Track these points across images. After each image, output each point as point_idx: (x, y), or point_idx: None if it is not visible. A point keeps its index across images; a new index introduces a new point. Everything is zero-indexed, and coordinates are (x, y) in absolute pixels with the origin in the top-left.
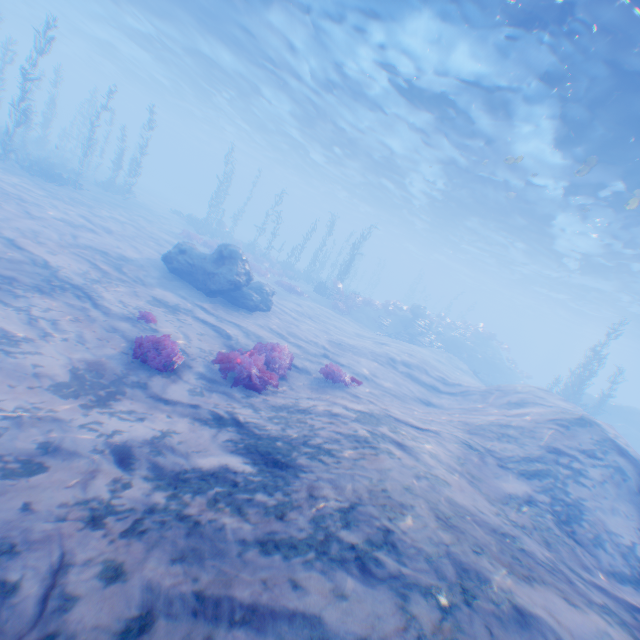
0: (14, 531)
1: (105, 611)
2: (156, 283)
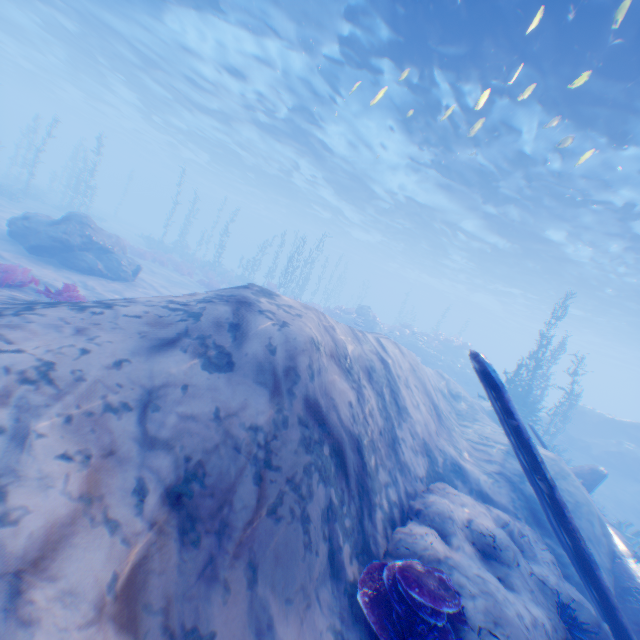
0: None
1: None
2: None
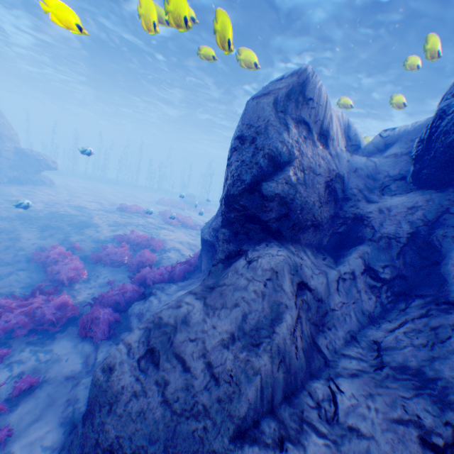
0: None
1: None
2: None
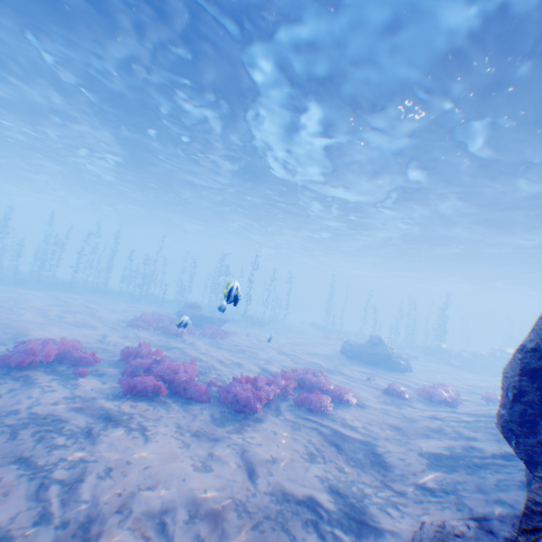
0: (429, 426)
1: (479, 433)
2: (349, 363)
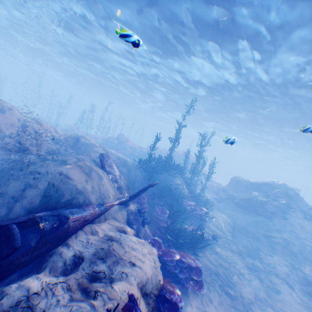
0: None
1: None
2: None
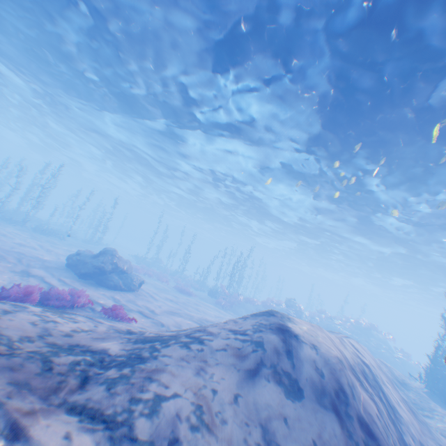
0: None
1: None
2: (40, 266)
